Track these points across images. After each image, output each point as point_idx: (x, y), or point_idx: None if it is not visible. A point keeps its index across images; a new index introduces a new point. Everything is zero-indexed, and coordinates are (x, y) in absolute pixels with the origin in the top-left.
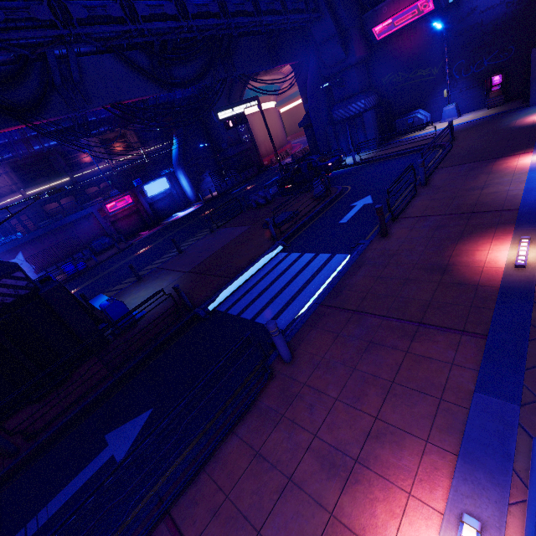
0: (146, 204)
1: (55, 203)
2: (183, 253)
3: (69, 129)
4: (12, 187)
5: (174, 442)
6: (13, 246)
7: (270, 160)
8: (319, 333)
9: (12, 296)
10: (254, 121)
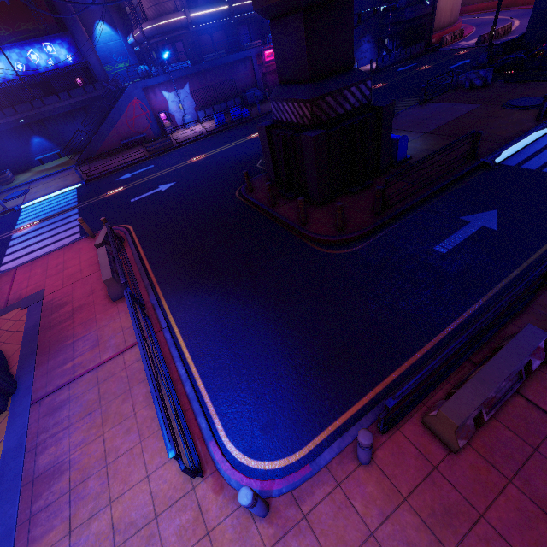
0: None
1: (208, 36)
2: (397, 118)
3: None
4: (178, 3)
5: (545, 226)
6: (184, 75)
7: (438, 38)
8: None
9: (359, 103)
10: None
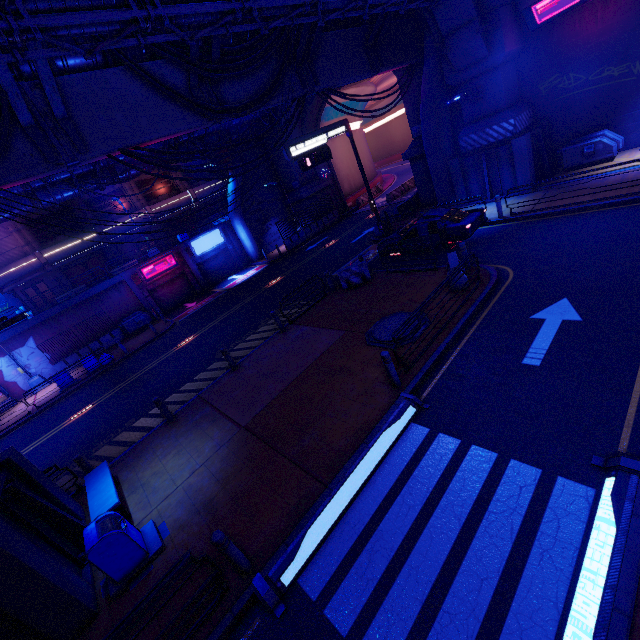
0: (193, 266)
1: (80, 266)
2: (239, 371)
3: (88, 174)
4: (26, 248)
5: None
6: (22, 330)
7: (355, 200)
8: None
9: None
10: (334, 148)
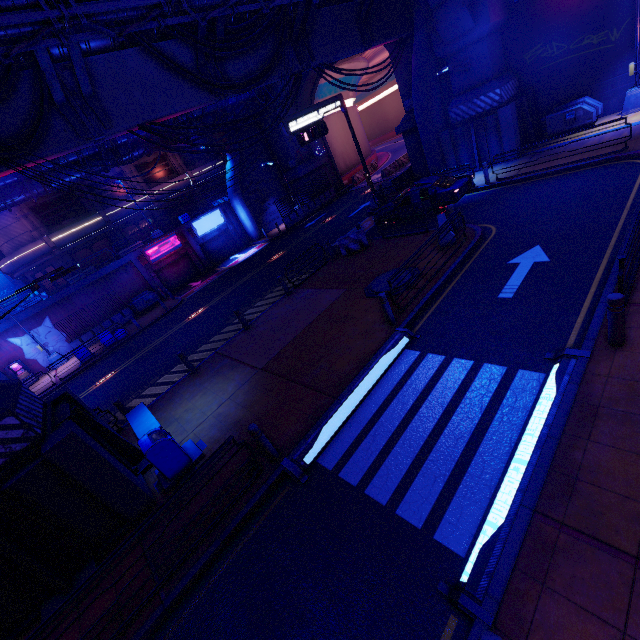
0: (196, 246)
1: (86, 250)
2: (251, 329)
3: (94, 157)
4: (34, 233)
5: None
6: (38, 311)
7: (350, 178)
8: (566, 613)
9: (2, 456)
10: (329, 126)
